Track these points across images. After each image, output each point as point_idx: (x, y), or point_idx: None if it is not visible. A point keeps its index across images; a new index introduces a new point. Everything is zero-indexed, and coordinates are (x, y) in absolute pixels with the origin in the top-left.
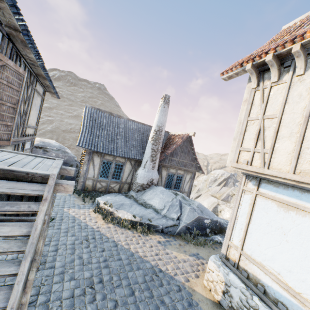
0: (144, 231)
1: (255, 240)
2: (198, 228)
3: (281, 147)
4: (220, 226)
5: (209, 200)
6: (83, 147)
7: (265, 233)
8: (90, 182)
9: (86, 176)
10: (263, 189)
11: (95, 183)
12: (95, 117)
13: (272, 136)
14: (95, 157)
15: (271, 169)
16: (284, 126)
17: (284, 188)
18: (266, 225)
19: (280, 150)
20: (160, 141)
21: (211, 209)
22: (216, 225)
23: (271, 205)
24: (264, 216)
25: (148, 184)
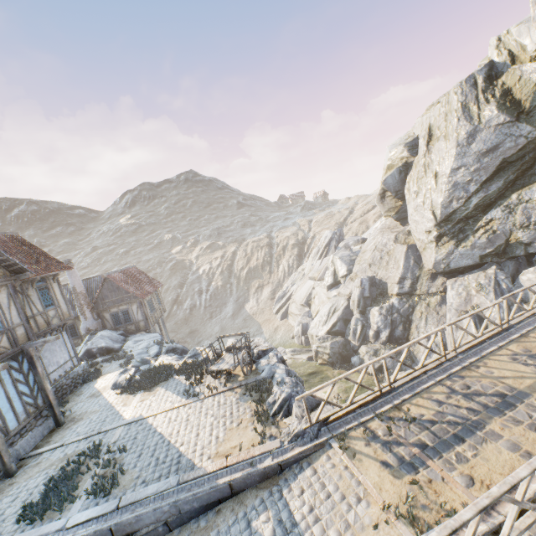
0: None
1: None
2: (90, 357)
3: None
4: (107, 350)
5: (305, 286)
6: None
7: None
8: None
9: None
10: None
11: None
12: None
13: None
14: None
15: None
16: None
17: None
18: None
19: None
20: (79, 297)
21: (304, 300)
22: (104, 350)
23: None
24: None
25: (87, 333)
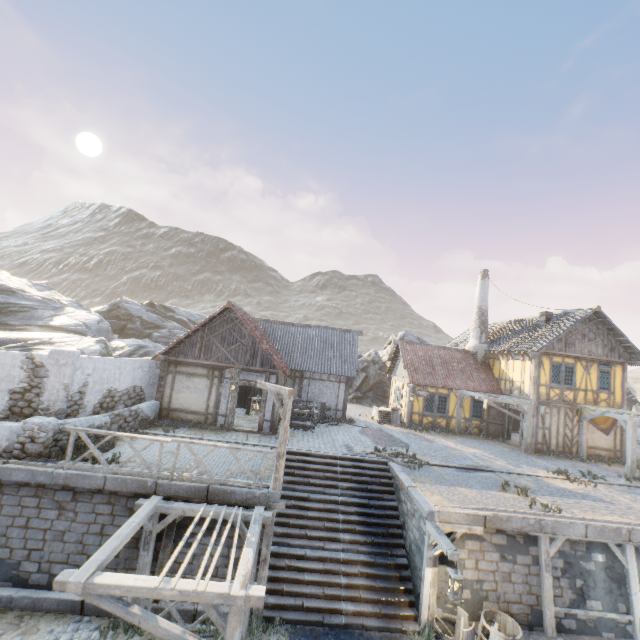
0: None
1: None
2: None
3: None
4: None
5: None
6: None
7: None
8: None
9: None
10: None
11: None
12: None
13: None
14: None
15: None
16: None
17: None
18: None
19: None
20: None
21: None
22: None
23: None
24: None
25: None
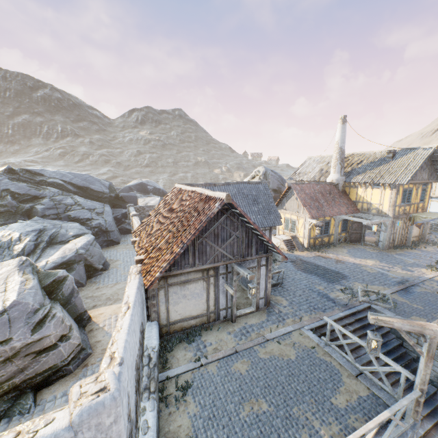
0: None
1: (431, 211)
2: None
3: (436, 190)
4: None
5: None
6: None
7: (434, 209)
8: None
9: None
10: (432, 199)
11: None
12: None
13: (434, 188)
14: None
15: (434, 195)
16: (437, 186)
17: (437, 198)
18: (434, 207)
19: (436, 191)
20: None
21: None
22: None
23: (435, 202)
24: (433, 205)
25: None
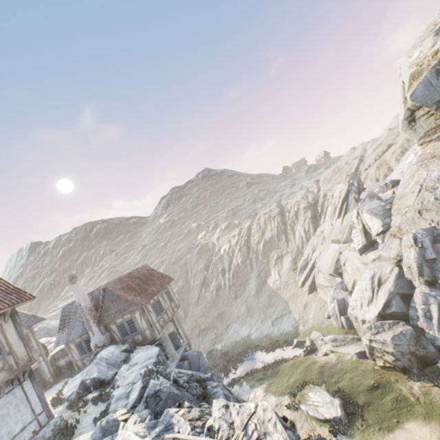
0: (54, 406)
1: None
2: (85, 389)
3: None
4: (99, 381)
5: (329, 252)
6: (56, 346)
7: None
8: (80, 362)
9: (75, 359)
10: None
11: (82, 361)
12: (67, 314)
13: None
14: (71, 345)
15: None
16: None
17: None
18: None
19: None
20: (84, 312)
21: (332, 268)
22: (96, 381)
23: None
24: None
25: (96, 349)
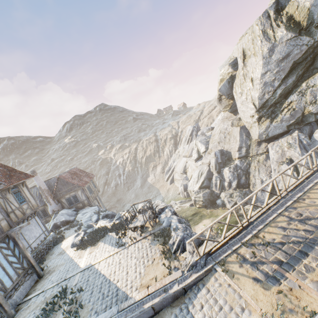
0: None
1: None
2: (56, 228)
3: None
4: (66, 222)
5: (181, 162)
6: None
7: None
8: None
9: None
10: None
11: None
12: None
13: None
14: None
15: None
16: None
17: None
18: None
19: None
20: (44, 192)
21: (182, 170)
22: (64, 222)
23: None
24: None
25: (53, 213)
